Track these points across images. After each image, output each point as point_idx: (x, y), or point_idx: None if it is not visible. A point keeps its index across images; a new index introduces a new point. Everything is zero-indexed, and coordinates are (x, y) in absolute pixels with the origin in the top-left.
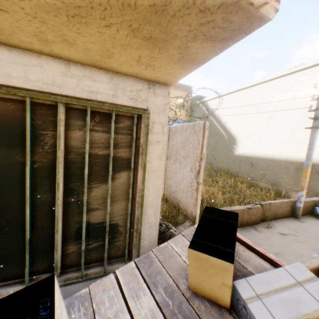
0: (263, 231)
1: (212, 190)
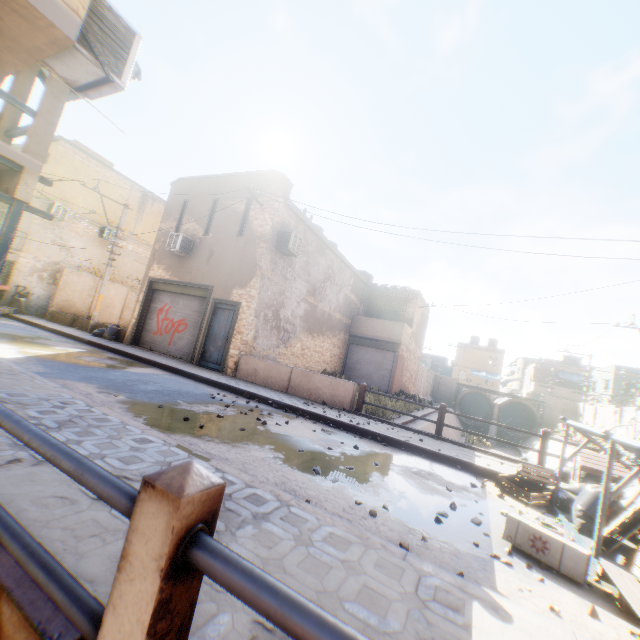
0: (58, 324)
1: None
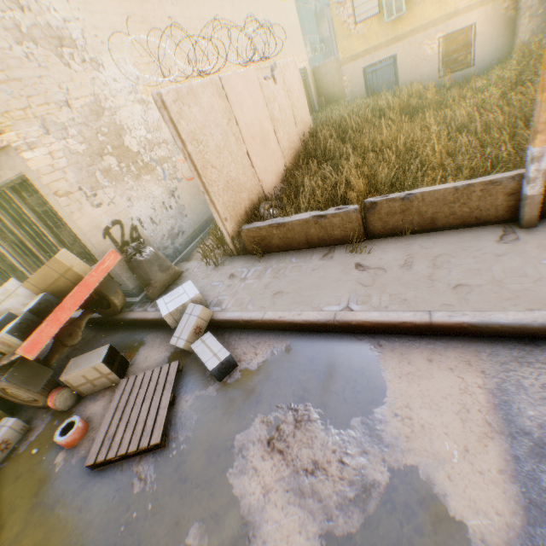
0: (336, 257)
1: (425, 153)
